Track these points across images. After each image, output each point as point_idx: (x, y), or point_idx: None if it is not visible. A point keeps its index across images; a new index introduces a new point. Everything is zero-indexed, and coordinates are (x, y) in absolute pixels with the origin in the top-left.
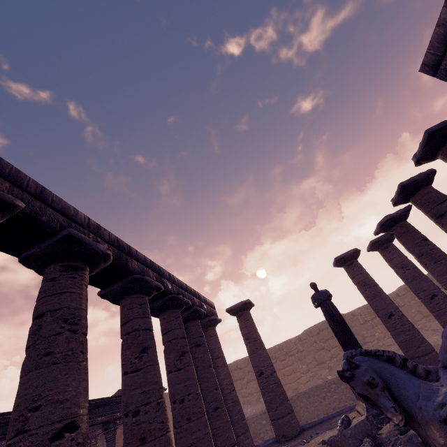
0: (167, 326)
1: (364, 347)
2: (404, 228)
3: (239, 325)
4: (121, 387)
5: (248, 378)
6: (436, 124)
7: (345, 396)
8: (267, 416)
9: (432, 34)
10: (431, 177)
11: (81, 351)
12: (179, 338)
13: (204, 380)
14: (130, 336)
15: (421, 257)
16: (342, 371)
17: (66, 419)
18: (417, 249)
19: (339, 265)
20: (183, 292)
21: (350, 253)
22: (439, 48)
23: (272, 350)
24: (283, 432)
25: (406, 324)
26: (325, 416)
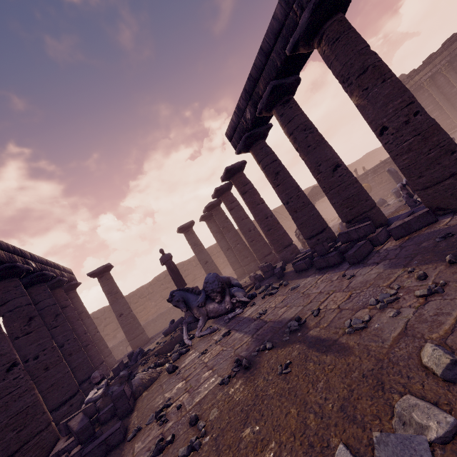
0: (37, 298)
1: (194, 281)
2: (218, 211)
3: (100, 284)
4: (15, 348)
5: (106, 323)
6: (231, 165)
7: (179, 314)
8: (124, 343)
9: (230, 122)
10: (231, 186)
11: (0, 327)
12: (51, 305)
13: (75, 331)
14: (14, 312)
15: (224, 229)
16: (168, 299)
17: (11, 361)
18: (222, 224)
19: (181, 232)
20: (45, 268)
21: (188, 224)
22: (232, 131)
23: (127, 298)
24: (137, 345)
25: (213, 266)
26: (165, 328)
